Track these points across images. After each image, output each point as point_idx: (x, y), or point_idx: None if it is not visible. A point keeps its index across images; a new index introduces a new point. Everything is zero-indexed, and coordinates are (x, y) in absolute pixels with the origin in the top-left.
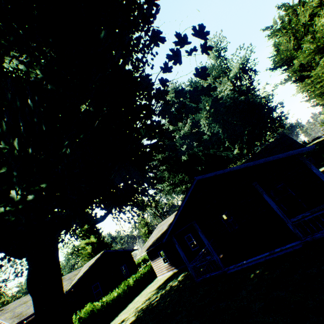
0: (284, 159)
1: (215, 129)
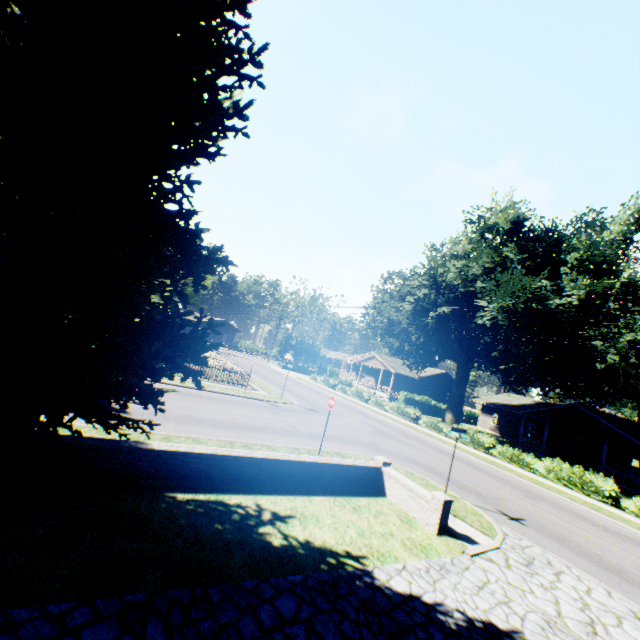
0: (635, 442)
1: None
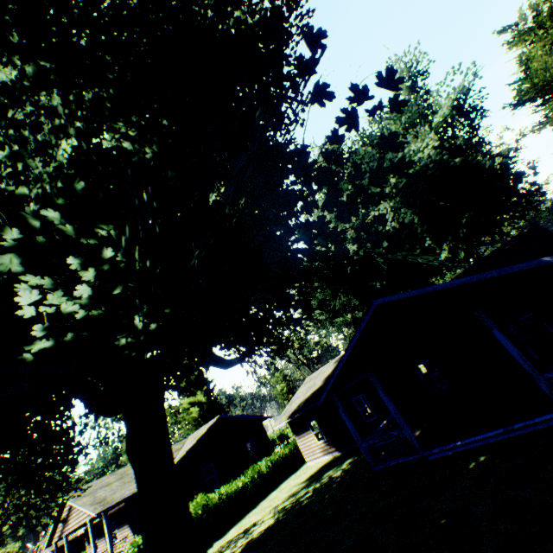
0: (532, 271)
1: (407, 216)
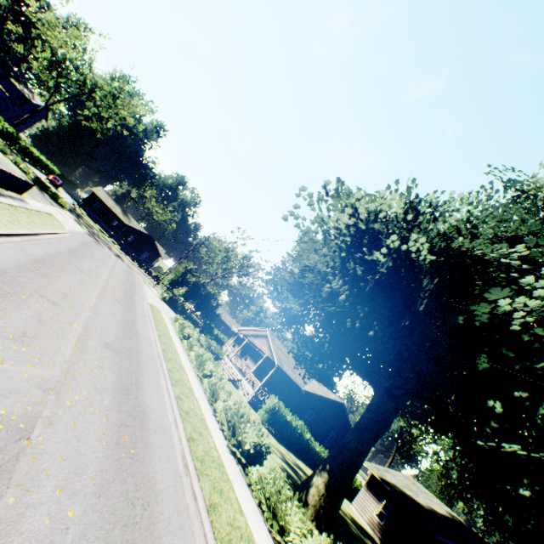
0: None
1: None
